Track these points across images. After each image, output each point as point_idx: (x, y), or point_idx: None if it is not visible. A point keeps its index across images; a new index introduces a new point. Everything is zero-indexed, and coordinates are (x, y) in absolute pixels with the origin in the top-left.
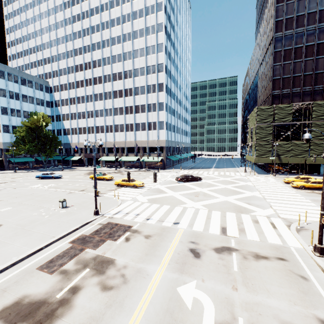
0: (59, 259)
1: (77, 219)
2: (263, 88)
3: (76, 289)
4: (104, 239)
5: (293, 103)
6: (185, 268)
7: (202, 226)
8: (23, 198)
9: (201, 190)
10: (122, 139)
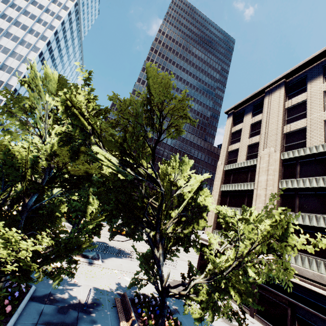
0: None
1: None
2: None
3: None
4: None
5: None
6: None
7: None
8: None
9: None
10: None
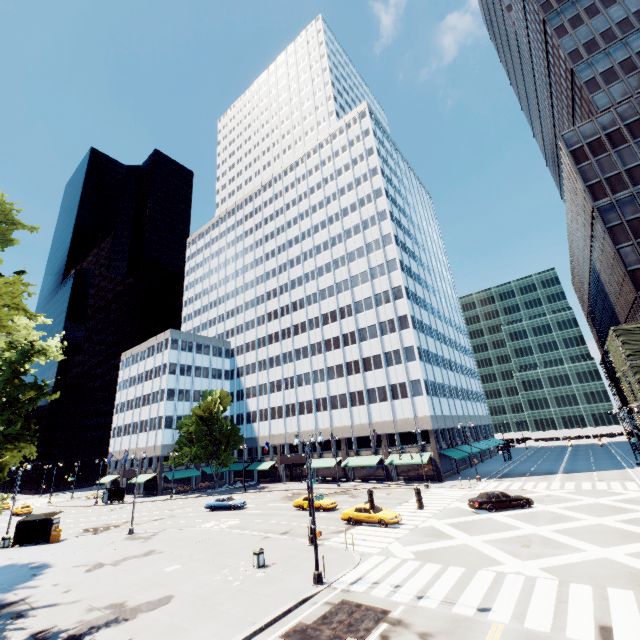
0: None
1: (287, 590)
2: (616, 288)
3: None
4: (339, 635)
5: None
6: None
7: (546, 618)
8: (193, 547)
9: (535, 530)
10: (346, 422)
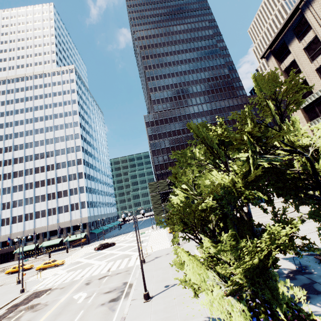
0: (2, 316)
1: (6, 299)
2: None
3: (19, 317)
4: (31, 299)
5: (166, 179)
6: (80, 290)
7: (98, 272)
8: None
9: (111, 252)
10: (44, 224)
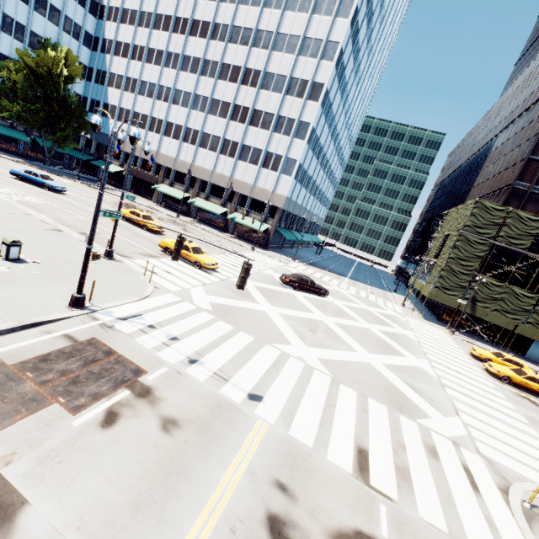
0: None
1: (17, 304)
2: (496, 170)
3: None
4: (43, 397)
5: None
6: None
7: (313, 427)
8: None
9: (324, 318)
10: (208, 166)
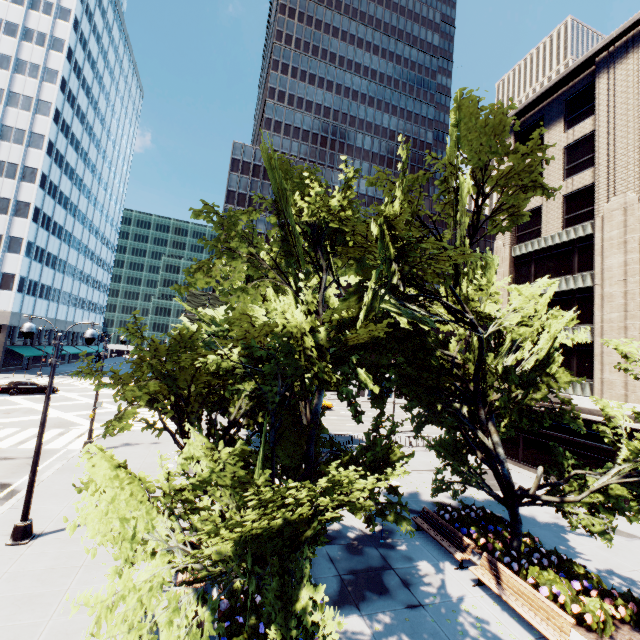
0: None
1: None
2: None
3: None
4: None
5: None
6: None
7: None
8: None
9: (33, 405)
10: None
